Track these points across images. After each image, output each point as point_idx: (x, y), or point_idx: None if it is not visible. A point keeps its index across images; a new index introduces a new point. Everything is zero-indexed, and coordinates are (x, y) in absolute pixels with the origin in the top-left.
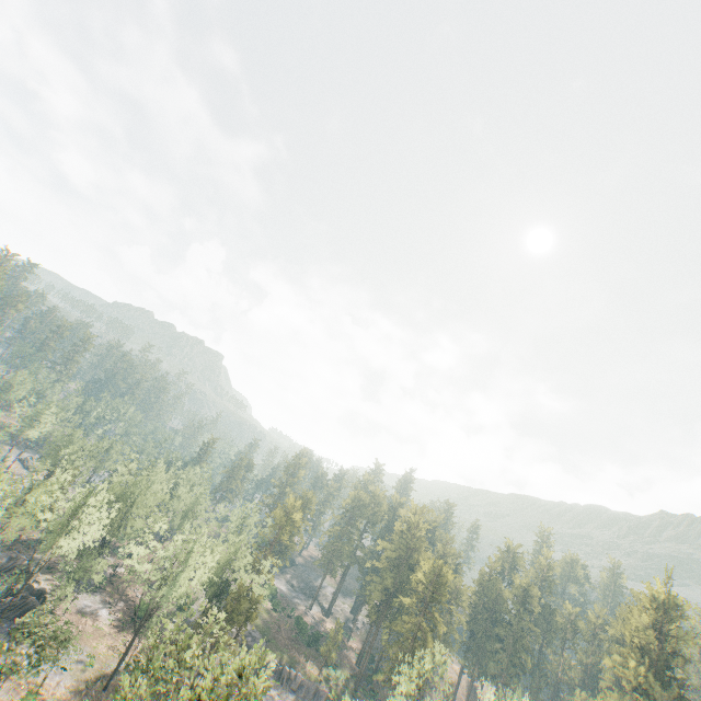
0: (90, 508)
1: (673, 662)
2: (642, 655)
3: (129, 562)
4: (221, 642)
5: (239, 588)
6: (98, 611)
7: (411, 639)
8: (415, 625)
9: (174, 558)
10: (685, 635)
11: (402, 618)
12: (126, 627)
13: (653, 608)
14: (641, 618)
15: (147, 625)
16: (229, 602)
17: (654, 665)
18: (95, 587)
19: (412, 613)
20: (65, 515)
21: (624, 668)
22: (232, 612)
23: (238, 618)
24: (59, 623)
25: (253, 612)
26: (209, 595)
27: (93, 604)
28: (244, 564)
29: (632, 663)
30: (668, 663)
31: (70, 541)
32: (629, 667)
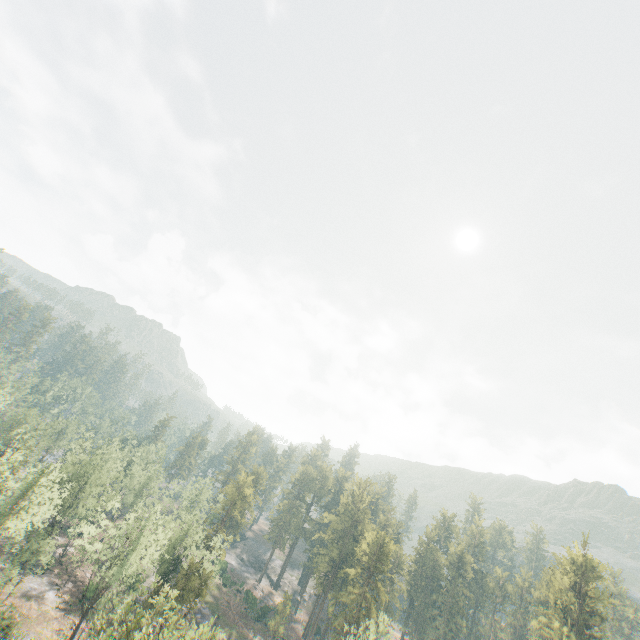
0: (41, 488)
1: (592, 620)
2: (564, 615)
3: (80, 542)
4: (171, 621)
5: (190, 565)
6: (44, 594)
7: (355, 609)
8: (360, 595)
9: (126, 536)
10: (601, 595)
11: (347, 588)
12: (73, 608)
13: (573, 570)
14: (563, 580)
15: (95, 607)
16: (180, 580)
17: (575, 624)
18: (43, 568)
19: (357, 584)
20: (14, 496)
21: (550, 629)
22: (183, 590)
23: (188, 595)
24: (3, 608)
25: (203, 589)
26: (160, 573)
27: (40, 586)
28: (196, 540)
29: (556, 623)
30: (588, 622)
31: (19, 522)
32: (553, 627)
